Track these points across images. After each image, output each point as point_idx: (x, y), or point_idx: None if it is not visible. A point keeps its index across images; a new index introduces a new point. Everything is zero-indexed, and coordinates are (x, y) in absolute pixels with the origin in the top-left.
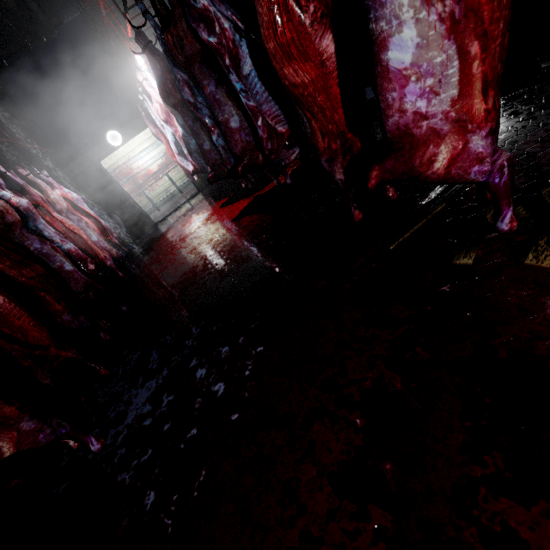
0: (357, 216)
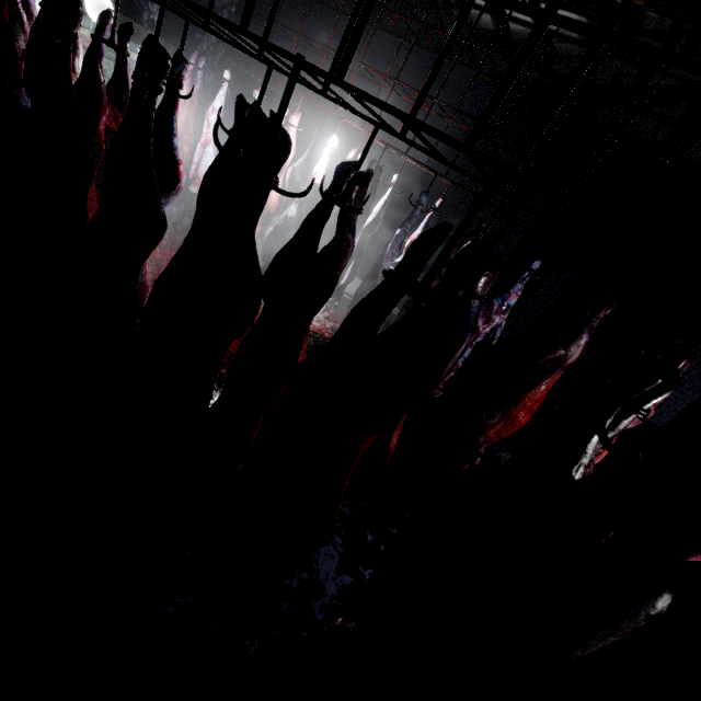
0: (466, 467)
